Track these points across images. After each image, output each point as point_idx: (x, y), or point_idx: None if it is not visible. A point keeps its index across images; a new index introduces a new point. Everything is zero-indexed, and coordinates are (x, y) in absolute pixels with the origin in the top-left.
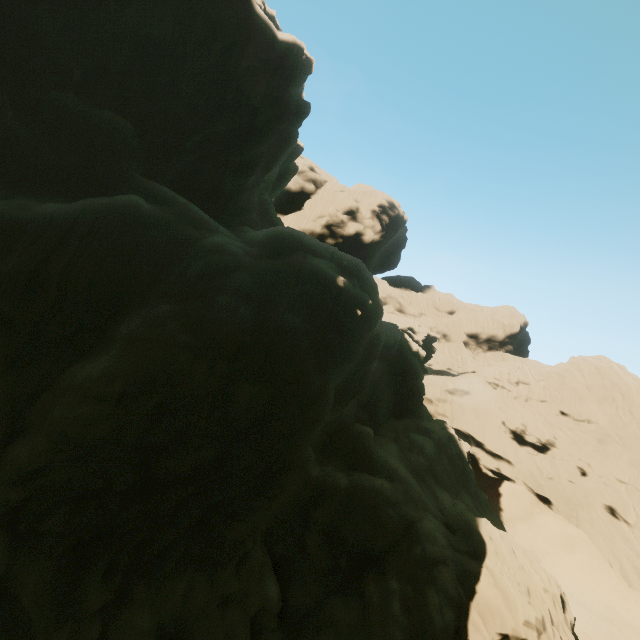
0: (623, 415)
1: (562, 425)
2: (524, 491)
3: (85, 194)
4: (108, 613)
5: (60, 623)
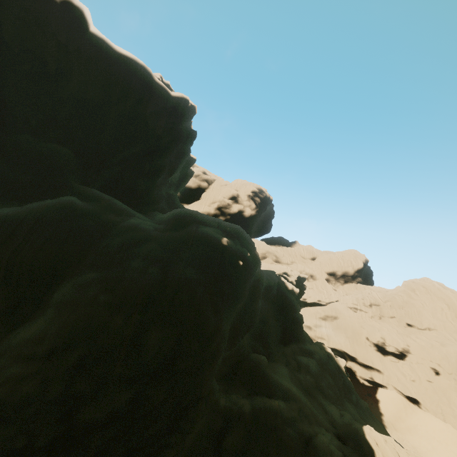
0: (452, 321)
1: (411, 334)
2: (396, 395)
3: (35, 199)
4: None
5: None
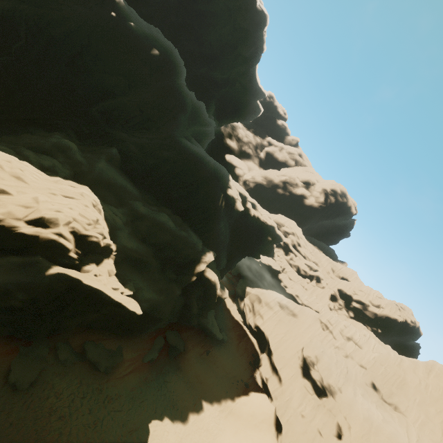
0: None
1: (359, 388)
2: (270, 409)
3: None
4: None
5: None
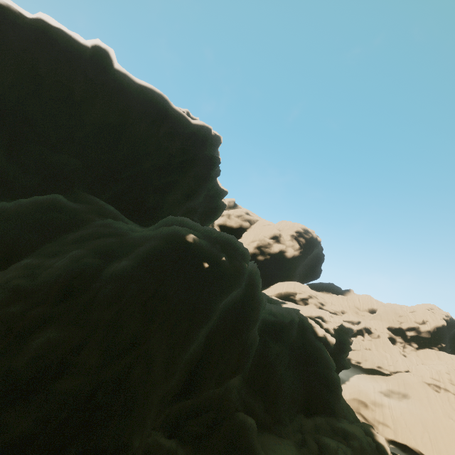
0: None
1: None
2: None
3: None
4: None
5: None
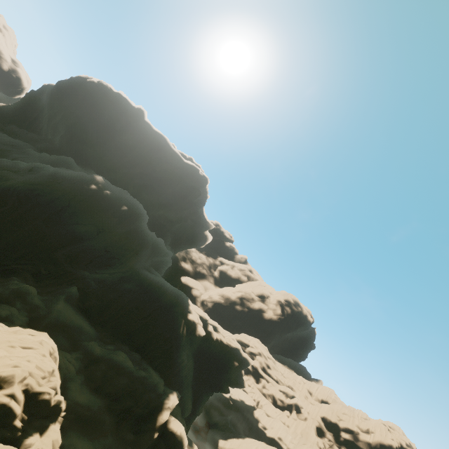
0: None
1: None
2: None
3: None
4: None
5: None
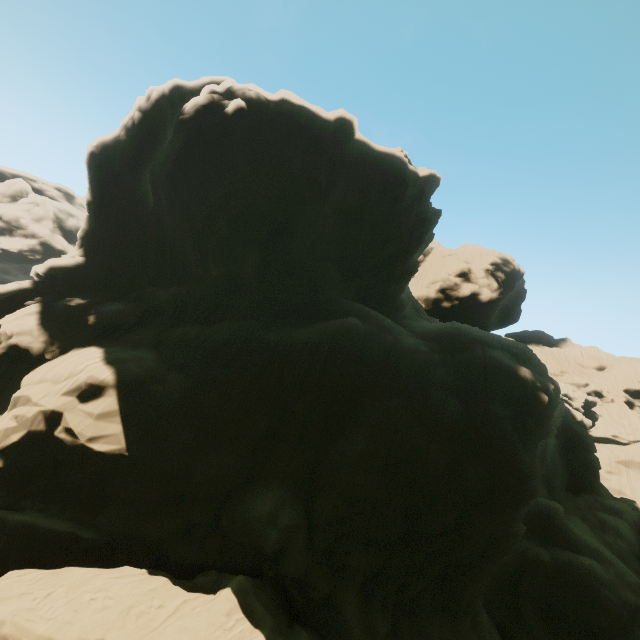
0: None
1: None
2: None
3: (313, 317)
4: (389, 639)
5: (366, 638)
